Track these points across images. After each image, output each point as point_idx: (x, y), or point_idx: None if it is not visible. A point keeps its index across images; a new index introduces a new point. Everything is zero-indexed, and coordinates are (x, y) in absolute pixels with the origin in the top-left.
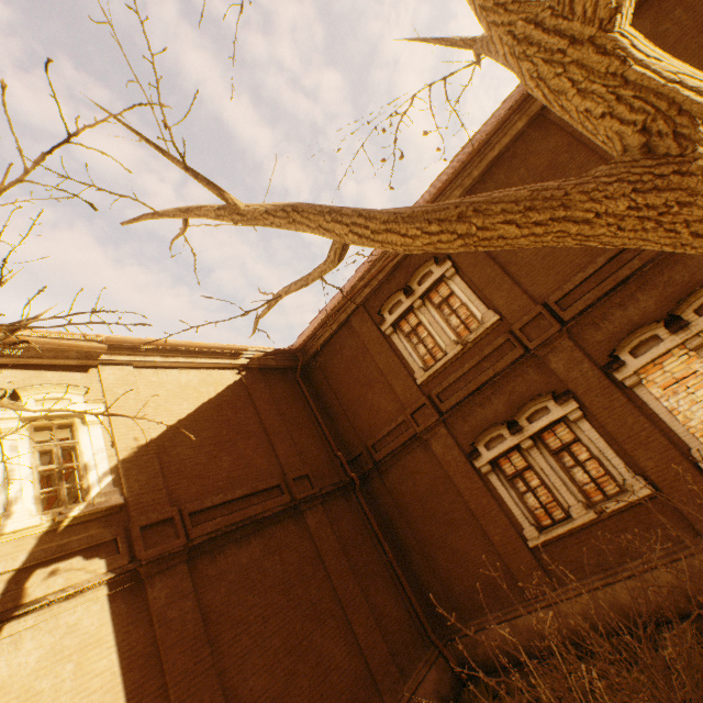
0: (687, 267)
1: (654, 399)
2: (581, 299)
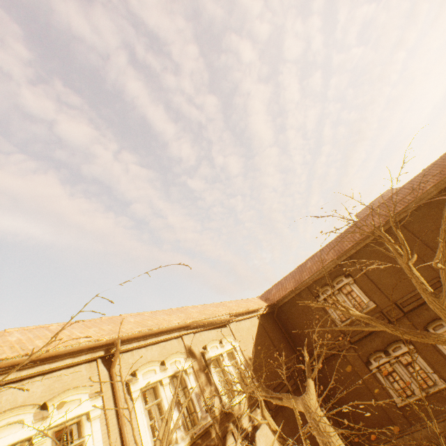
0: None
1: (443, 348)
2: (410, 304)
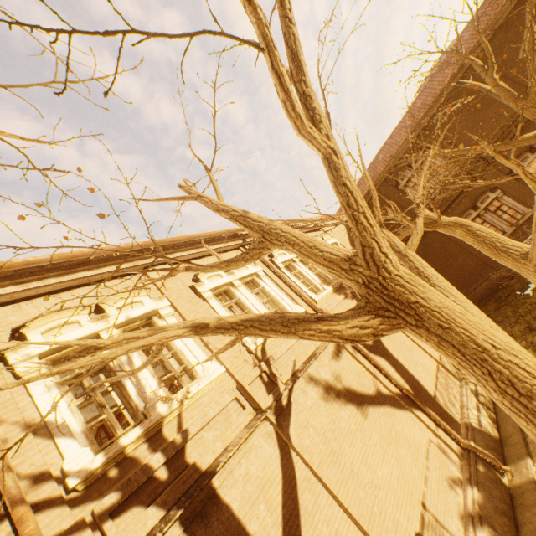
0: (533, 129)
1: None
2: None
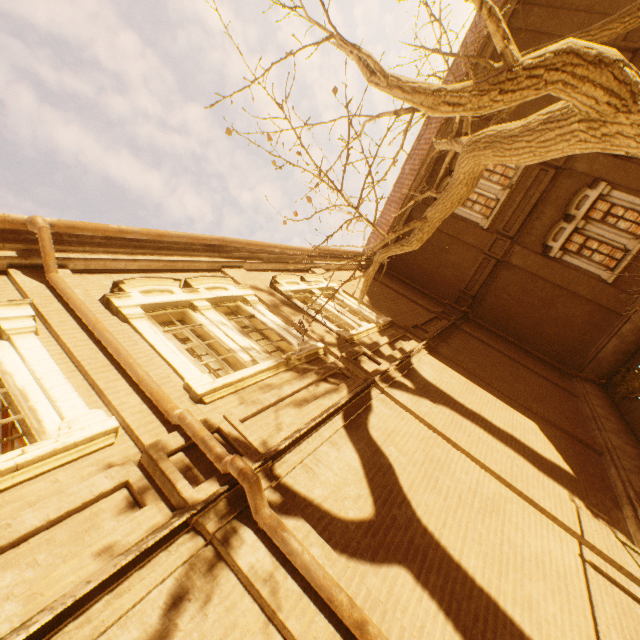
0: None
1: None
2: None
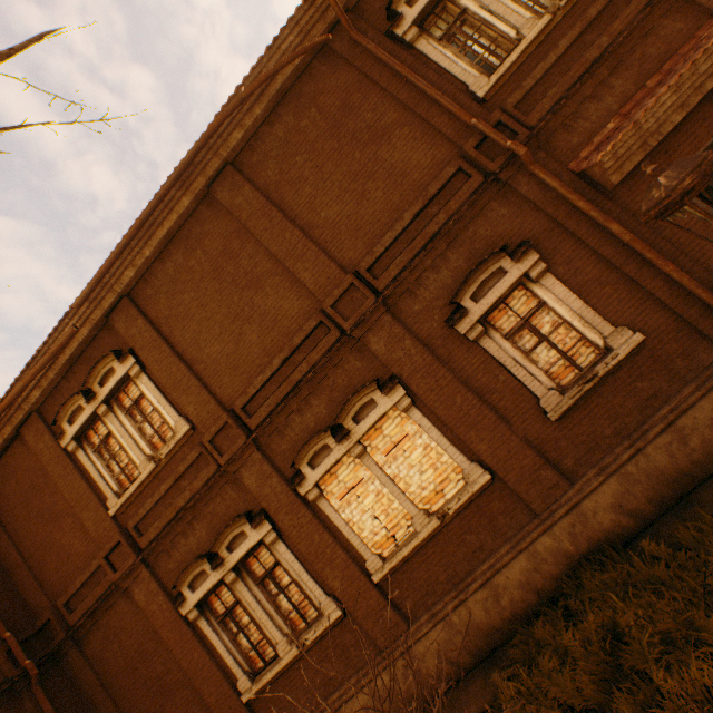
0: (346, 371)
1: (334, 511)
2: (264, 404)
